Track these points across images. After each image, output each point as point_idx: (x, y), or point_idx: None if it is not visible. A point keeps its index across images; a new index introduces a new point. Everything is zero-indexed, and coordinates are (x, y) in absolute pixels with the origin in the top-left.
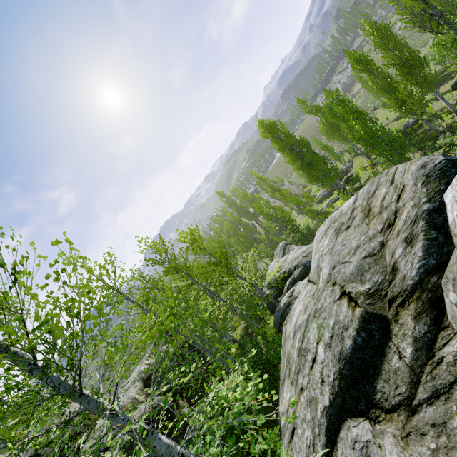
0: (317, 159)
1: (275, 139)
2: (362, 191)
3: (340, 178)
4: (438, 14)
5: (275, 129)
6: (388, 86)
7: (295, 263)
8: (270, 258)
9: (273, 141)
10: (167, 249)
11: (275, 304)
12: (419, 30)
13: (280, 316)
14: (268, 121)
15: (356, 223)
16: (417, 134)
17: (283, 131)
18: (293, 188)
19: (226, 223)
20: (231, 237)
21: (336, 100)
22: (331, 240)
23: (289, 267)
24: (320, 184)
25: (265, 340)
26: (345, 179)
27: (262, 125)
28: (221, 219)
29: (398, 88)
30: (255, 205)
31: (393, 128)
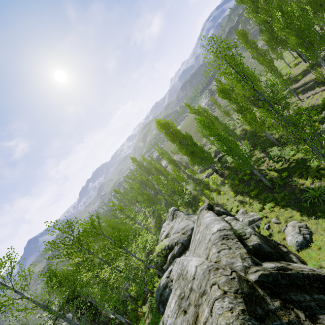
0: (197, 150)
1: (167, 134)
2: (198, 273)
3: (215, 156)
4: (263, 98)
5: (168, 127)
6: (241, 109)
7: (175, 239)
8: (167, 211)
9: (167, 135)
10: (74, 229)
11: (161, 270)
12: (252, 104)
13: (159, 295)
14: (163, 121)
15: (189, 316)
16: (262, 136)
17: (174, 128)
18: (185, 157)
19: (134, 185)
20: (138, 196)
21: (203, 126)
22: (174, 311)
23: (171, 242)
24: (200, 165)
25: (151, 304)
26: (218, 158)
27: (158, 123)
28: (133, 178)
29: (247, 114)
30: (154, 177)
31: (248, 127)
